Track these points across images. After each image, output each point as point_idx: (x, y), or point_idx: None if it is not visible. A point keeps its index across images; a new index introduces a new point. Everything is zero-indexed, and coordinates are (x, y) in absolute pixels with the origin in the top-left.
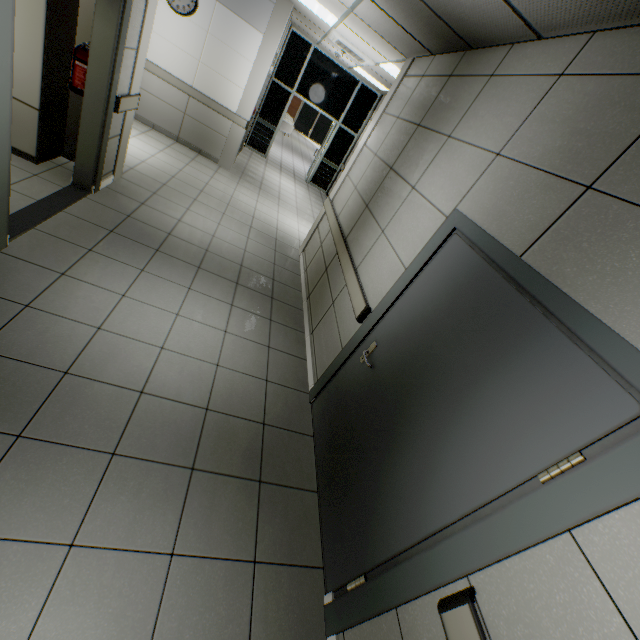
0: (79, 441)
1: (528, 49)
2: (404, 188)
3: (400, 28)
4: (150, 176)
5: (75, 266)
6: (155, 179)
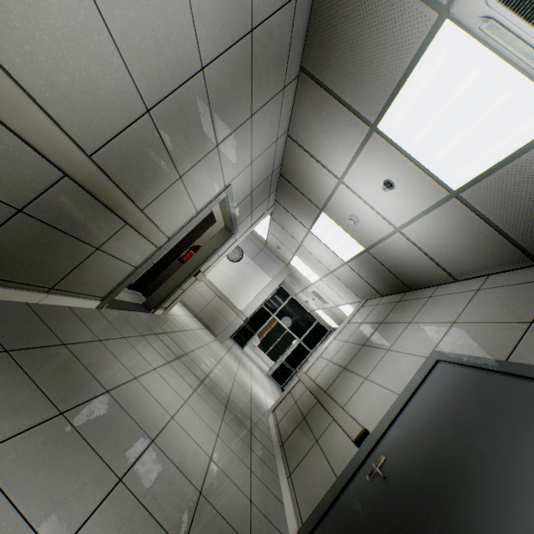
0: (99, 447)
1: (450, 285)
2: (379, 351)
3: (363, 280)
4: (180, 322)
5: (132, 337)
6: (182, 325)
